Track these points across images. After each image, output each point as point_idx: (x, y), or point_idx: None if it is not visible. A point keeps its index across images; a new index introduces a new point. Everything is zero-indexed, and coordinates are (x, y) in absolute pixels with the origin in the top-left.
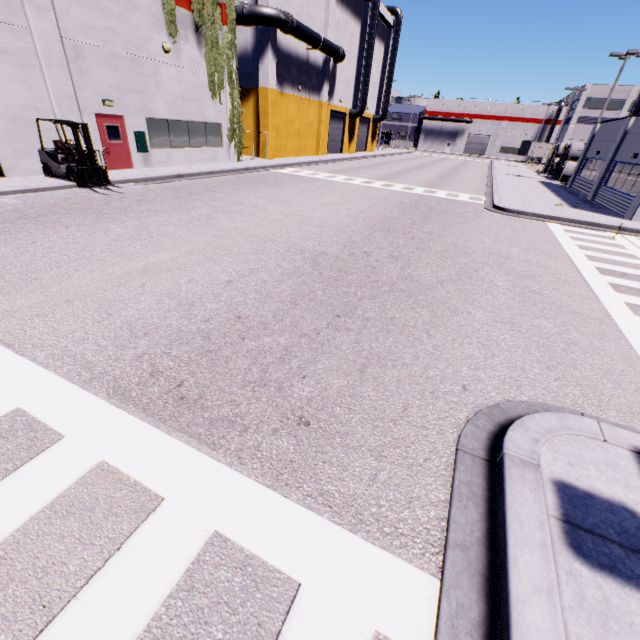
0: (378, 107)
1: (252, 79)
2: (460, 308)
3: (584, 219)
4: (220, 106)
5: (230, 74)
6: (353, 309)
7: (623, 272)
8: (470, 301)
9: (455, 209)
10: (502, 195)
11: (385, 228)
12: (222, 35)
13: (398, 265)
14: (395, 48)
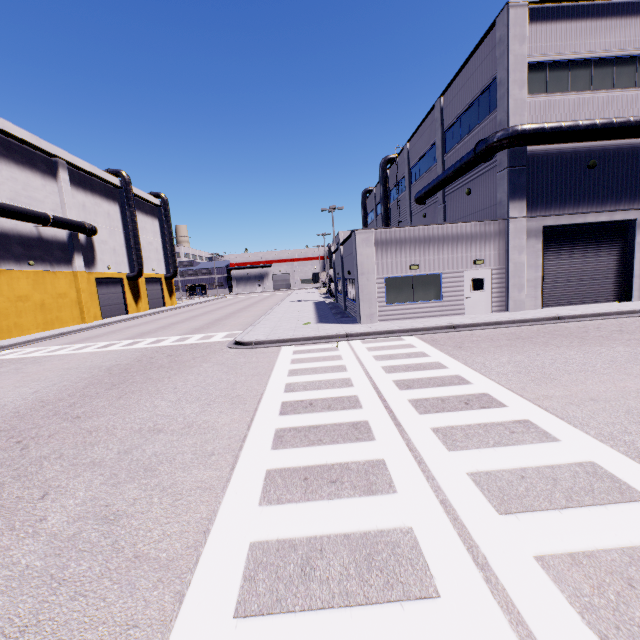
0: (168, 267)
1: None
2: None
3: (317, 334)
4: None
5: None
6: None
7: (312, 399)
8: None
9: (184, 357)
10: (259, 325)
11: None
12: None
13: None
14: (168, 221)
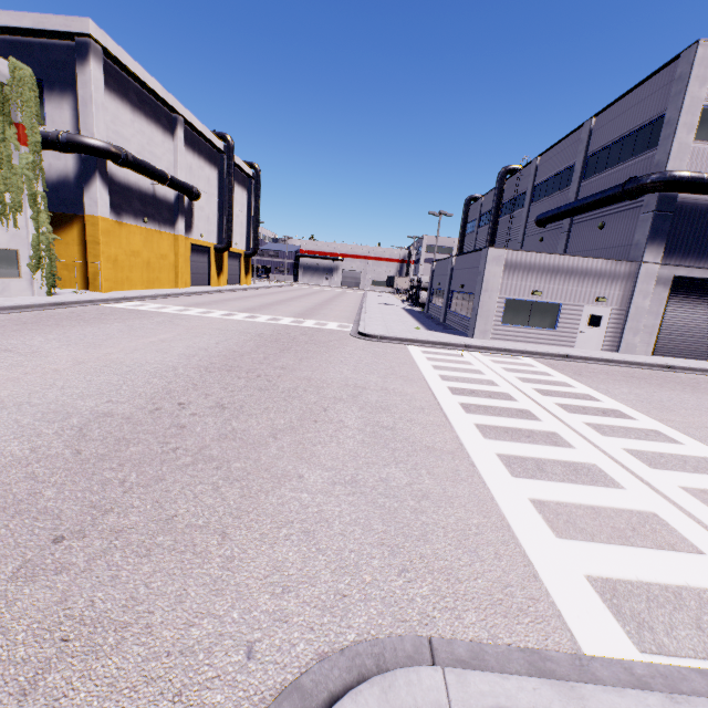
0: (248, 243)
1: (76, 206)
2: (290, 471)
3: (437, 340)
4: (16, 230)
5: (33, 196)
6: (101, 515)
7: (472, 389)
8: (307, 457)
9: (320, 338)
10: (368, 322)
11: (226, 366)
12: (20, 155)
13: (222, 417)
14: (258, 195)
